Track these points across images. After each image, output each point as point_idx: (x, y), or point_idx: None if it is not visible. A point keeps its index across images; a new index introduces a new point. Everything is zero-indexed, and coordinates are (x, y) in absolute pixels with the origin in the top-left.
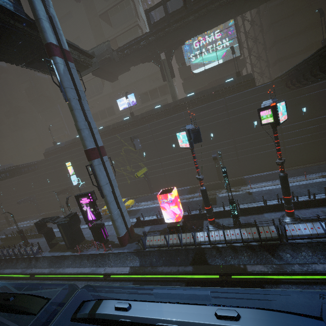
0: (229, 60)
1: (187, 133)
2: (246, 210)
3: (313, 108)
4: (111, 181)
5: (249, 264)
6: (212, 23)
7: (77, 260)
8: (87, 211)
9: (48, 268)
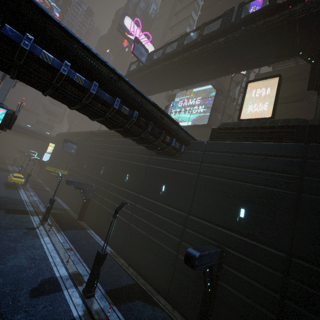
0: (196, 125)
1: None
2: None
3: (171, 191)
4: None
5: None
6: (170, 82)
7: None
8: None
9: None
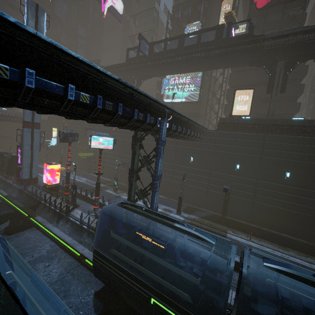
0: (189, 102)
1: (59, 133)
2: (89, 199)
3: (197, 160)
4: (32, 145)
5: (41, 216)
6: (170, 71)
7: (1, 182)
8: (19, 157)
9: None
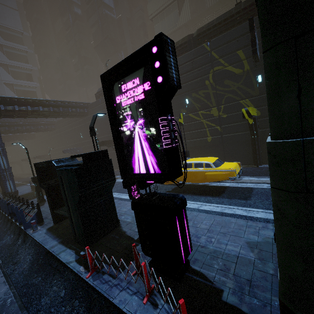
0: None
1: None
2: None
3: None
4: None
5: None
6: None
7: (77, 298)
8: (134, 139)
9: (10, 282)
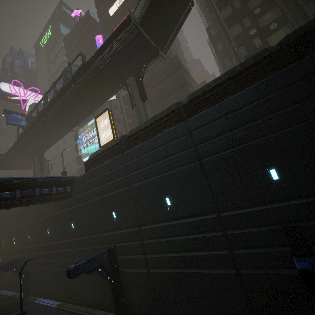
0: None
1: None
2: None
3: (78, 224)
4: None
5: None
6: (58, 130)
7: None
8: None
9: None
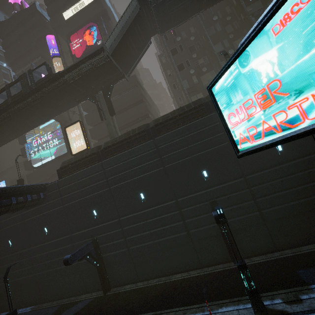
0: (60, 157)
1: None
2: None
3: (53, 227)
4: None
5: None
6: (7, 135)
7: None
8: None
9: None
